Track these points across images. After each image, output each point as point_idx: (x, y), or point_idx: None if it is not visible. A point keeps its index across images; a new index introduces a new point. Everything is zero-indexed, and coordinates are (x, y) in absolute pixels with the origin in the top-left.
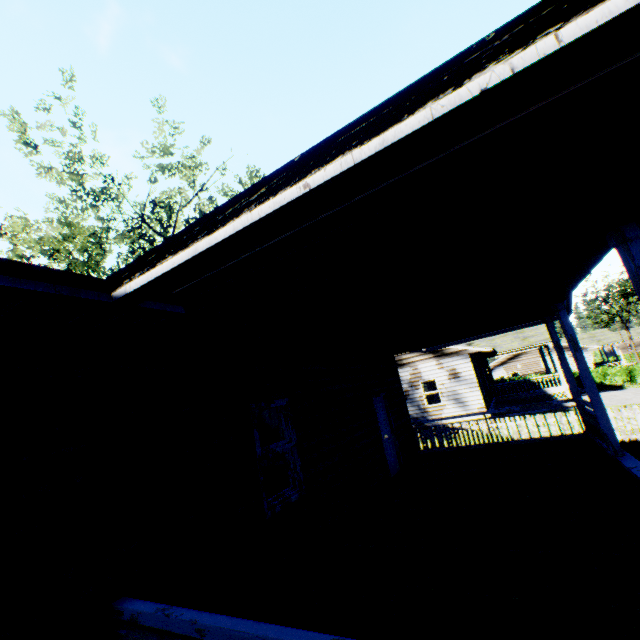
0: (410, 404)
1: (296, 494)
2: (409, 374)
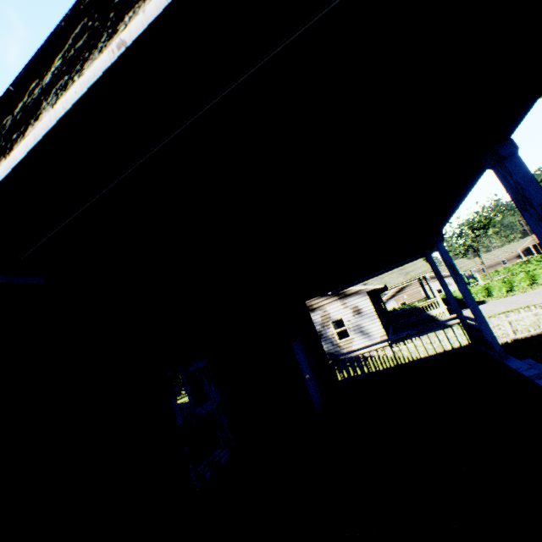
0: (325, 342)
1: (226, 455)
2: (320, 316)
